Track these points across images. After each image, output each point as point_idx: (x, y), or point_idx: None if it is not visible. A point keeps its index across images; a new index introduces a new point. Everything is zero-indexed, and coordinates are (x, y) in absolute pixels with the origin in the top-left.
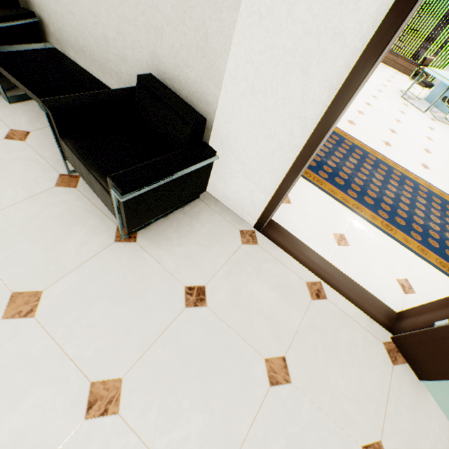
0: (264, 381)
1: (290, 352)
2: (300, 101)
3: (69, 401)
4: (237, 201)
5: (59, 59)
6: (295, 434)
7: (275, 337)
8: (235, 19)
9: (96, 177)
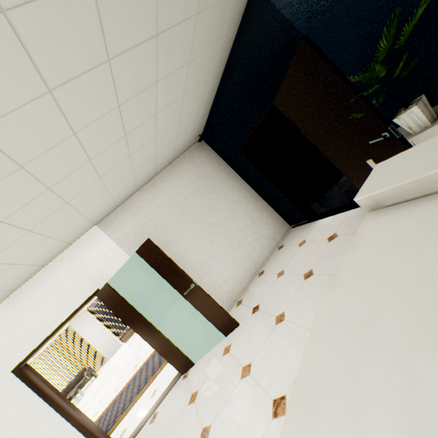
0: None
1: None
2: (51, 424)
3: None
4: None
5: None
6: None
7: None
8: None
9: None
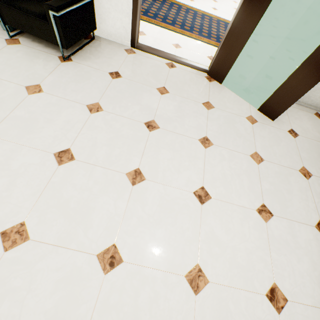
0: (158, 94)
1: (166, 85)
2: None
3: (81, 111)
4: (116, 33)
5: None
6: (176, 105)
7: (158, 82)
8: None
9: (35, 17)
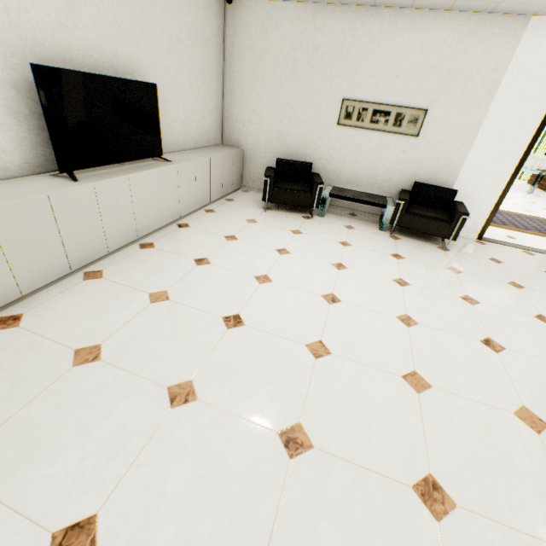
0: None
1: None
2: (500, 172)
3: (508, 287)
4: (463, 229)
5: (345, 190)
6: None
7: (536, 266)
8: (467, 153)
9: (437, 220)
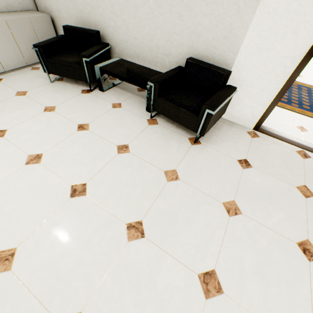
0: (301, 196)
1: (307, 183)
2: (291, 48)
3: (218, 210)
4: (241, 116)
5: (128, 63)
6: None
7: (294, 177)
8: (251, 18)
9: (185, 110)
